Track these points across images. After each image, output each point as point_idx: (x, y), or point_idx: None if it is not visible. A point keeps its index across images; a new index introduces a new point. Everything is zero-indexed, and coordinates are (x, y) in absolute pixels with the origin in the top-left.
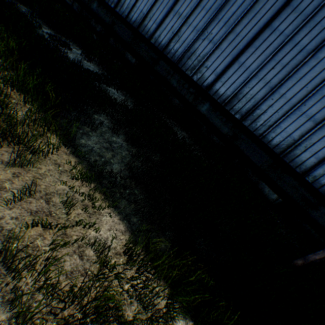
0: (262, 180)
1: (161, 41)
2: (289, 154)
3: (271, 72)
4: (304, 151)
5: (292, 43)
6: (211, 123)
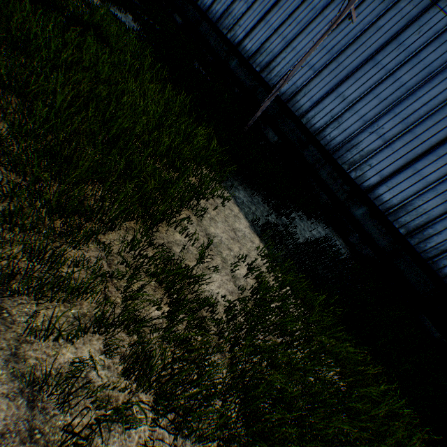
0: (268, 125)
1: (206, 4)
2: (292, 100)
3: (289, 29)
4: (304, 96)
5: (307, 3)
6: (237, 78)
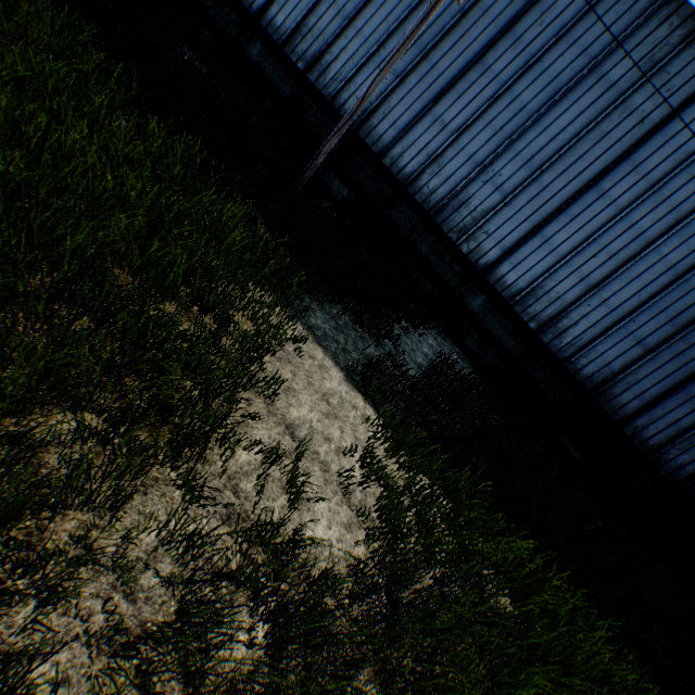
0: (330, 168)
1: None
2: (365, 126)
3: None
4: (383, 120)
5: None
6: (265, 79)
